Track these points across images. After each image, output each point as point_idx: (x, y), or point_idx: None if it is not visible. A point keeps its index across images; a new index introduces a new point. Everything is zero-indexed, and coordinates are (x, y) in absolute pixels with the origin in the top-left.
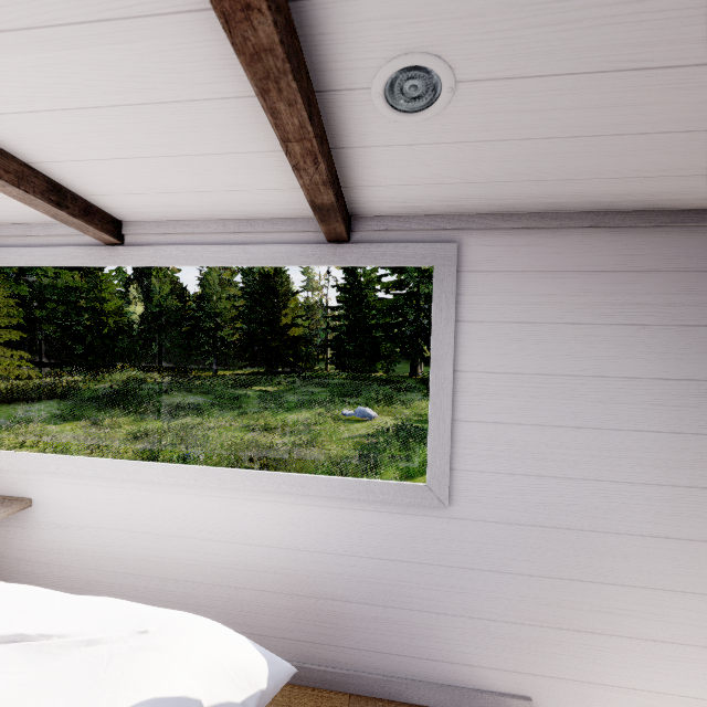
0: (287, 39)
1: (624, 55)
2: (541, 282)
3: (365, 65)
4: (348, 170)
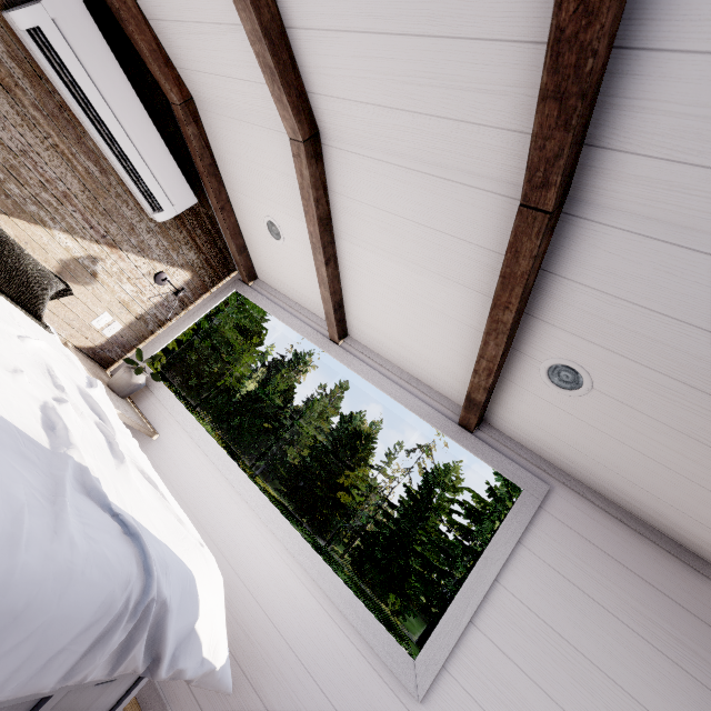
0: (515, 324)
1: (702, 434)
2: (607, 564)
3: (545, 352)
4: (502, 392)
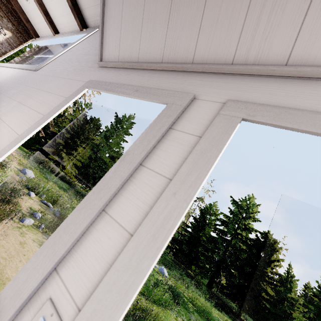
0: None
1: None
2: None
3: None
4: (78, 1)
